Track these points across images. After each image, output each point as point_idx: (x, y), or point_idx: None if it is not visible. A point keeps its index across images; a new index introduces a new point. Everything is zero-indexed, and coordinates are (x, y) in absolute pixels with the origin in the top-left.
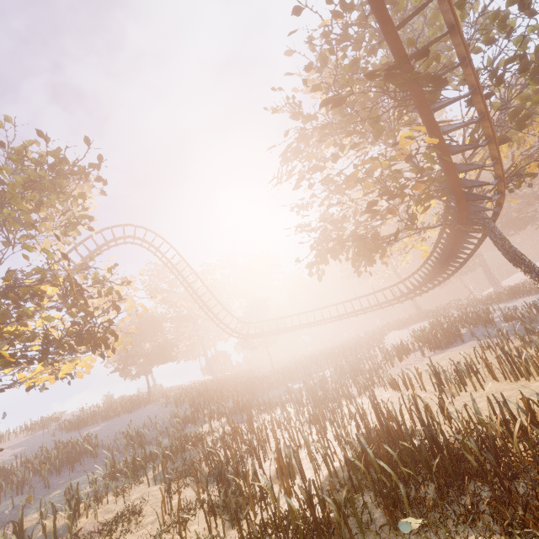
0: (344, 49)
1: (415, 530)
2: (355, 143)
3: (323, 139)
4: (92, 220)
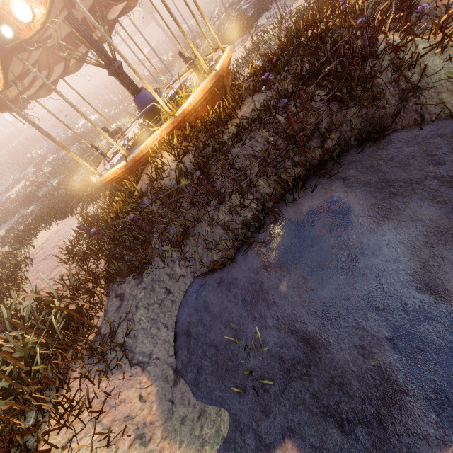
0: None
1: None
2: None
3: None
4: None
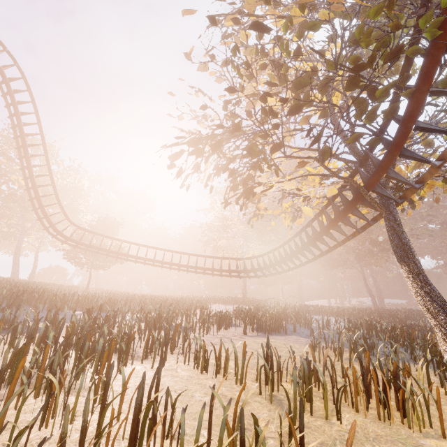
0: None
1: None
2: None
3: None
4: None
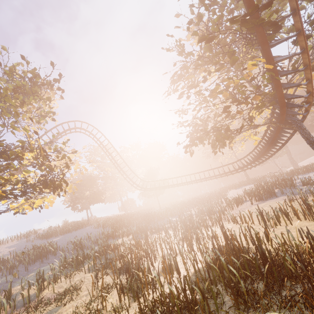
0: (213, 11)
1: (251, 310)
2: (218, 68)
3: (198, 67)
4: (54, 114)
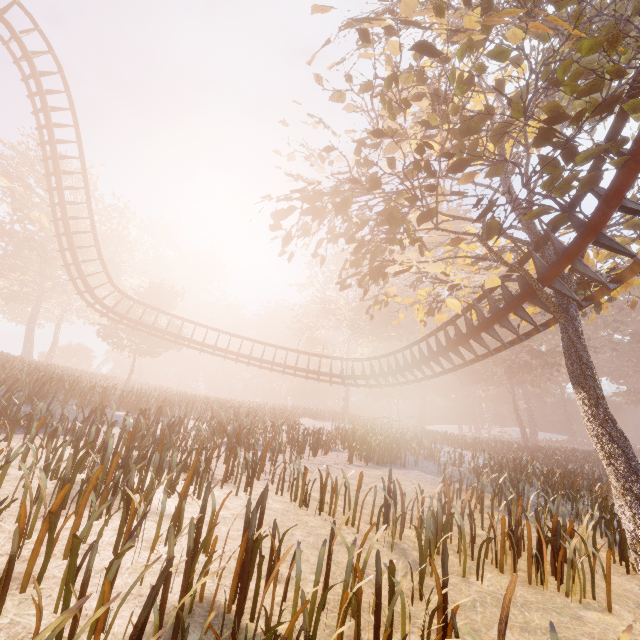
0: None
1: None
2: None
3: None
4: None
